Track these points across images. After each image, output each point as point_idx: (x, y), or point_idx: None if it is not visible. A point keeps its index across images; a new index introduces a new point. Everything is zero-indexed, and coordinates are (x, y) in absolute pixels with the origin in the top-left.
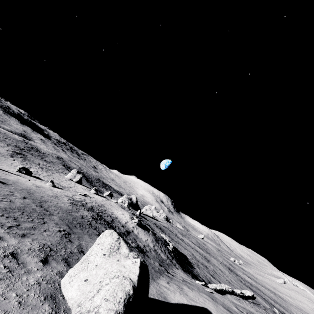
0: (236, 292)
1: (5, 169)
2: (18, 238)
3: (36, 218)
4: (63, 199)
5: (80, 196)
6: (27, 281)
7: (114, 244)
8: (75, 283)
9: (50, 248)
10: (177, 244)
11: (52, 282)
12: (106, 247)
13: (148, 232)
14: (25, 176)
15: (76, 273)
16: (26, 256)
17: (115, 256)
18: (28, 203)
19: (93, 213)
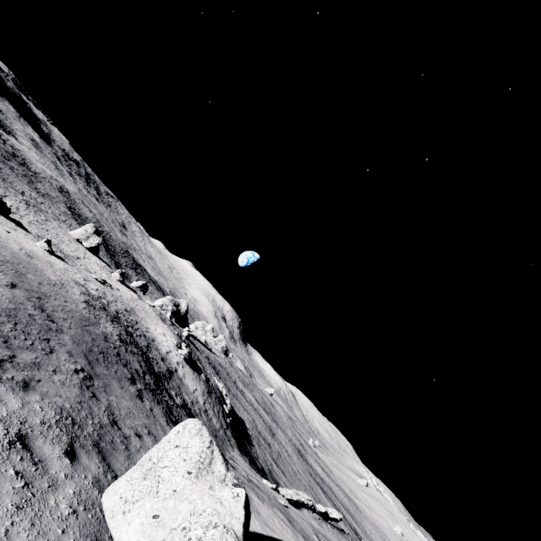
0: (315, 507)
1: None
2: (19, 392)
3: (37, 339)
4: (73, 292)
5: (96, 282)
6: (57, 509)
7: (204, 454)
8: (136, 518)
9: (71, 417)
10: (235, 400)
11: (91, 505)
12: (193, 458)
13: (199, 376)
14: None
15: (137, 496)
16: (42, 442)
17: (205, 479)
18: (20, 301)
19: (120, 327)
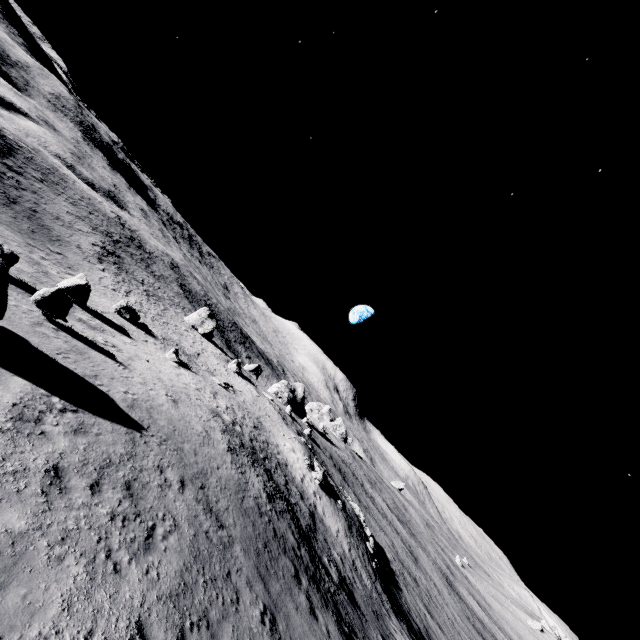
0: None
1: (98, 308)
2: None
3: (223, 583)
4: (217, 438)
5: (221, 390)
6: None
7: None
8: None
9: None
10: (368, 516)
11: None
12: None
13: (335, 504)
14: (129, 328)
15: None
16: None
17: None
18: (194, 512)
19: (261, 469)
